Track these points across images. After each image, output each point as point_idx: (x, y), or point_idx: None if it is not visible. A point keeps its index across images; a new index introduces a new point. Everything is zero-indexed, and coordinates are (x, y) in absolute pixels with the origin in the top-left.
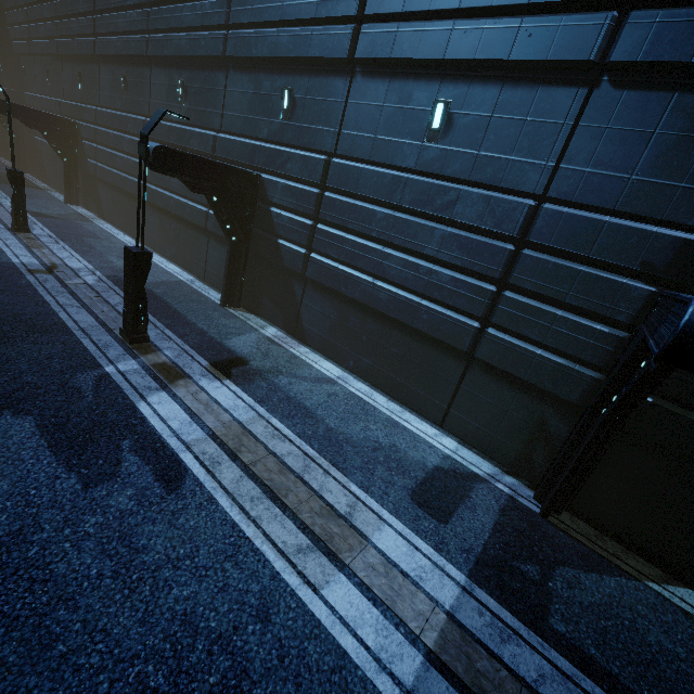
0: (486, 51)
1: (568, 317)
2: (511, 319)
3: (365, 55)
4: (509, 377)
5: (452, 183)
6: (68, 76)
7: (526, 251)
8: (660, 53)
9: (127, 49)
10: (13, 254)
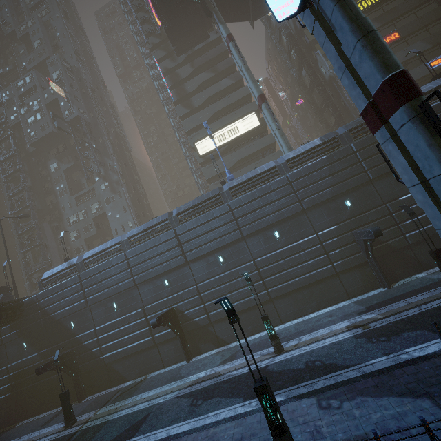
0: None
1: None
2: None
3: (376, 176)
4: None
5: None
6: (148, 290)
7: None
8: None
9: (223, 243)
10: (335, 340)
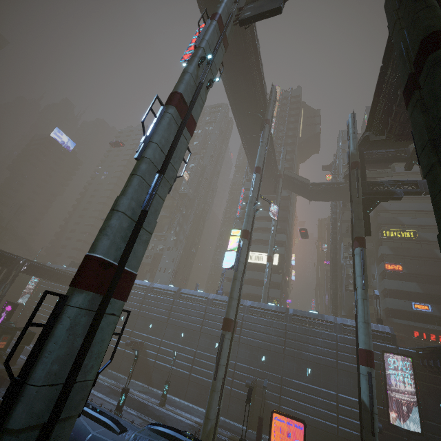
0: (316, 361)
1: (354, 421)
2: (343, 423)
3: (288, 354)
4: (349, 440)
5: (318, 387)
6: (141, 323)
7: (339, 405)
8: (346, 369)
9: (189, 327)
10: (183, 419)
